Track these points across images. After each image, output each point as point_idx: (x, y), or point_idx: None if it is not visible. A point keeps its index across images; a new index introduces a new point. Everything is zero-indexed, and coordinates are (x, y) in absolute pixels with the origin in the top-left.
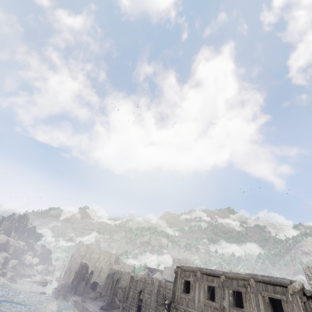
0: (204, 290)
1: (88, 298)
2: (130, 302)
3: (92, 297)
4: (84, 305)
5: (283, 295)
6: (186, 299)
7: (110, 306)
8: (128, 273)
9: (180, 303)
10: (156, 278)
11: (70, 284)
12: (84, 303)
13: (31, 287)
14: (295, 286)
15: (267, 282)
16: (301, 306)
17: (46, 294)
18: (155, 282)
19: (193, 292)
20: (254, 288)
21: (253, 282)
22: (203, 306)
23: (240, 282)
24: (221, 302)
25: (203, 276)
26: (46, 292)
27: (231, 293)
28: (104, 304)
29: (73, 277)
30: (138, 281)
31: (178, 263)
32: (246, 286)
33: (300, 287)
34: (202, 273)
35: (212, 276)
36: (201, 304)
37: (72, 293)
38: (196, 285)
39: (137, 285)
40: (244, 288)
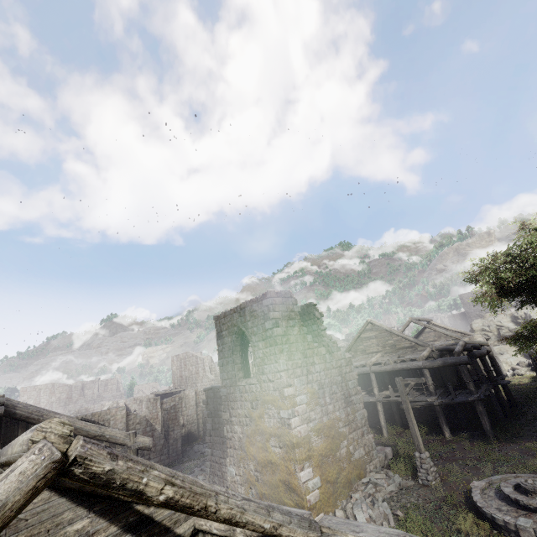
0: None
1: None
2: None
3: None
4: None
5: None
6: None
7: None
8: (102, 405)
9: None
10: (132, 398)
11: None
12: None
13: None
14: None
15: None
16: None
17: None
18: None
19: None
20: None
21: None
22: None
23: None
24: None
25: None
26: None
27: None
28: None
29: None
30: None
31: (178, 362)
32: None
33: None
34: None
35: None
36: None
37: None
38: None
39: None
40: None
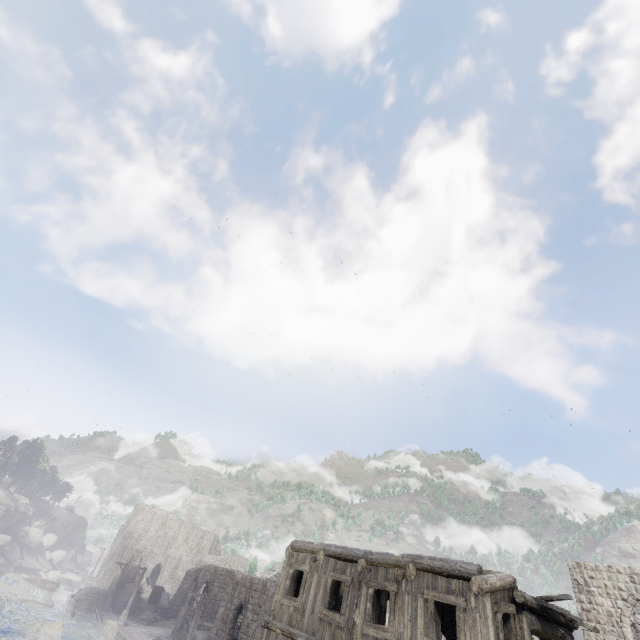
0: (324, 589)
1: (138, 620)
2: (217, 630)
3: (147, 619)
4: (120, 632)
5: (462, 596)
6: (290, 609)
7: (177, 637)
8: (230, 572)
9: (277, 618)
10: None
11: (104, 589)
12: (122, 629)
13: (23, 591)
14: (488, 579)
15: (438, 572)
16: (489, 620)
17: (52, 607)
18: (269, 588)
19: (306, 594)
20: (413, 584)
21: (412, 571)
22: (317, 622)
23: (391, 571)
24: (351, 615)
25: (329, 560)
26: (54, 603)
27: (372, 595)
28: (167, 633)
29: (114, 575)
30: (237, 585)
31: None
32: (400, 579)
33: (503, 584)
34: (328, 555)
35: (344, 560)
36: (315, 618)
37: (106, 608)
38: (312, 579)
39: (235, 593)
40: (395, 584)
